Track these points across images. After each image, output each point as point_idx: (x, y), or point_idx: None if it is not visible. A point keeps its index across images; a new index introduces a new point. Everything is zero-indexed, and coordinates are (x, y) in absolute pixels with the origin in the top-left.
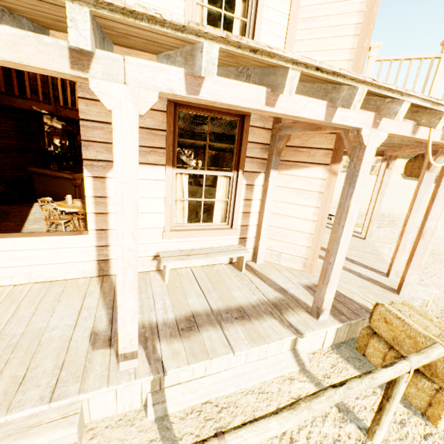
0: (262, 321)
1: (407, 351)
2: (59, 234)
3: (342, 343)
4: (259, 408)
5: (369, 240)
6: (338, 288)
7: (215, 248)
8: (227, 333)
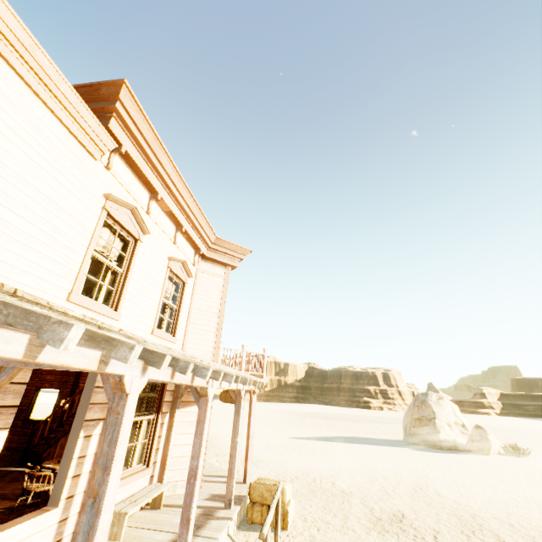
0: (210, 523)
1: (270, 499)
2: (30, 517)
3: (239, 525)
4: None
5: None
6: (221, 492)
7: (142, 491)
8: (204, 535)
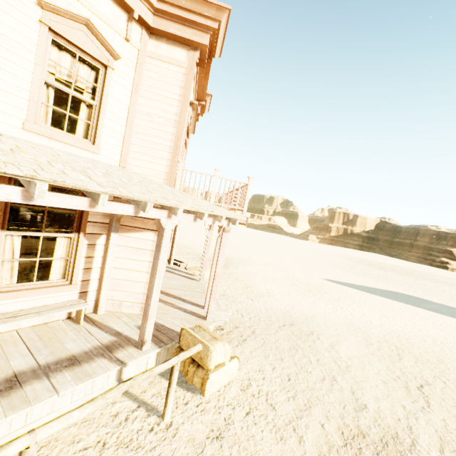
0: (92, 363)
1: (194, 355)
2: None
3: None
4: (80, 433)
5: (202, 281)
6: (165, 324)
7: (50, 305)
8: (54, 380)
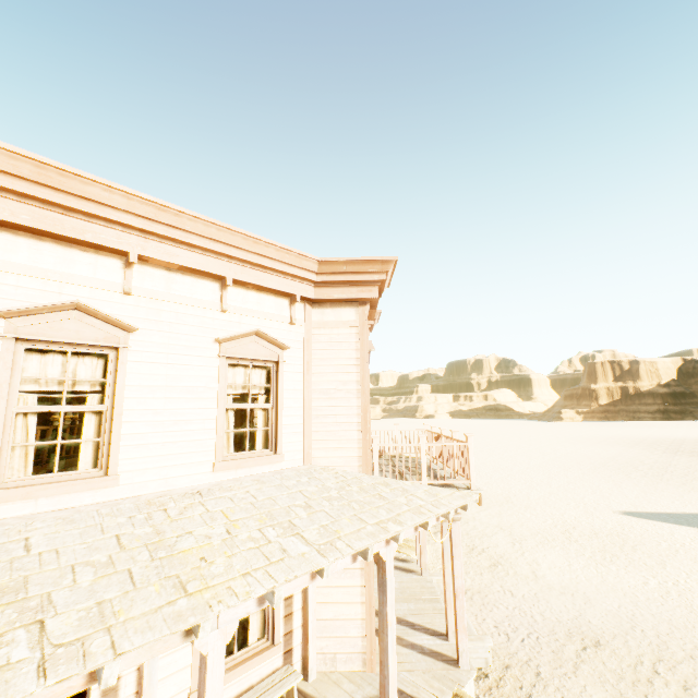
0: None
1: None
2: None
3: None
4: None
5: (426, 575)
6: (404, 686)
7: (257, 687)
8: None
